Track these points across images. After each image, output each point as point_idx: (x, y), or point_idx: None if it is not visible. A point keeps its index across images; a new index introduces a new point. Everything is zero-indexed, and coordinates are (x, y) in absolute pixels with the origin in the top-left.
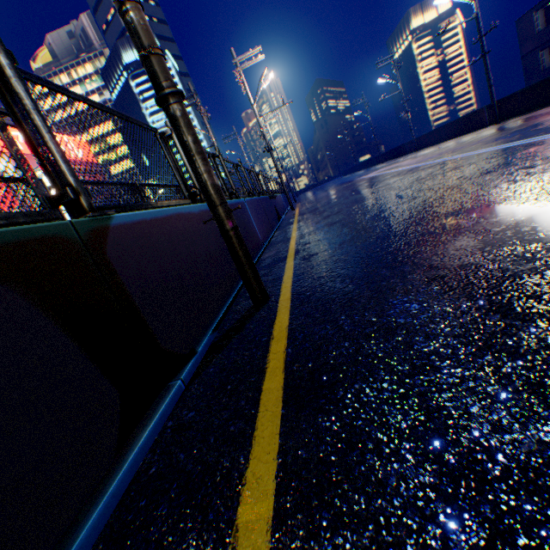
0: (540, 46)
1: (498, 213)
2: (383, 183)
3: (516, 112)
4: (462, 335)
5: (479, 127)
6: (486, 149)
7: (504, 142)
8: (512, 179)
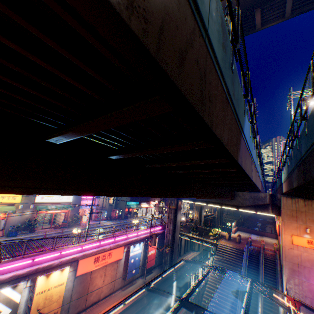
0: None
1: None
2: None
3: None
4: None
5: None
6: None
7: None
8: None
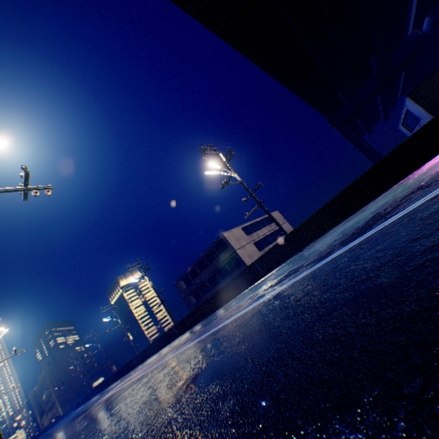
0: (188, 293)
1: (175, 385)
2: (121, 395)
3: (189, 325)
4: (159, 436)
5: (175, 337)
6: (177, 352)
7: (183, 345)
8: (182, 366)
